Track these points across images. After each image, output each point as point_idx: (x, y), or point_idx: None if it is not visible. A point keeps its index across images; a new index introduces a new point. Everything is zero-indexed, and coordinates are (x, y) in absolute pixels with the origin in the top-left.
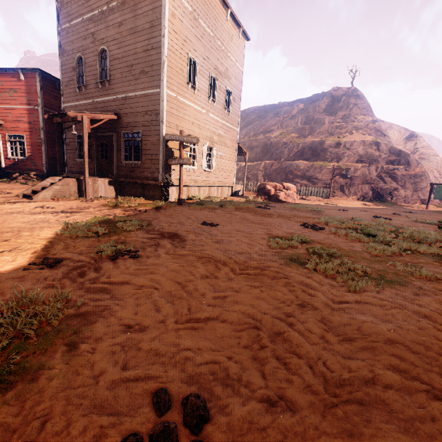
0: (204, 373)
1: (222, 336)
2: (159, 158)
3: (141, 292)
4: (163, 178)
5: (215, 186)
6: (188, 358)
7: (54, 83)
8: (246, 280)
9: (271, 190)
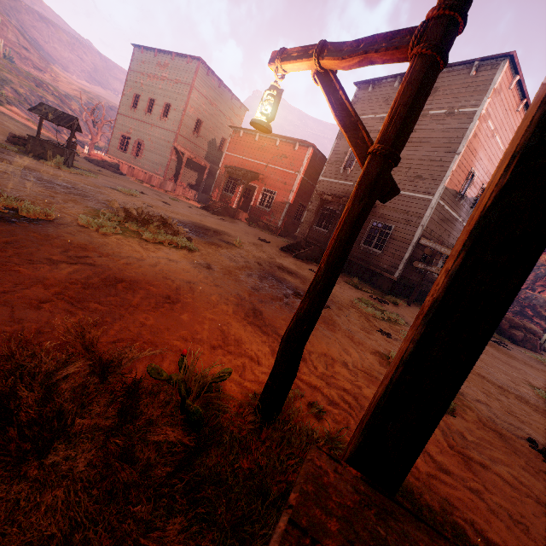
0: (545, 444)
1: (542, 435)
2: (403, 256)
3: (466, 383)
4: (399, 275)
5: None
6: (531, 433)
7: (316, 156)
8: (534, 412)
9: (505, 324)
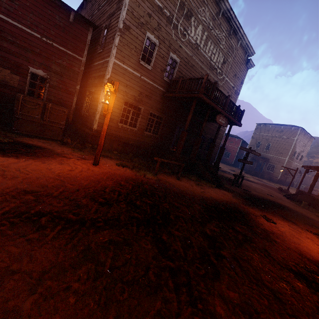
0: None
1: None
2: (279, 173)
3: None
4: (279, 178)
5: (288, 182)
6: None
7: (242, 141)
8: None
9: None
